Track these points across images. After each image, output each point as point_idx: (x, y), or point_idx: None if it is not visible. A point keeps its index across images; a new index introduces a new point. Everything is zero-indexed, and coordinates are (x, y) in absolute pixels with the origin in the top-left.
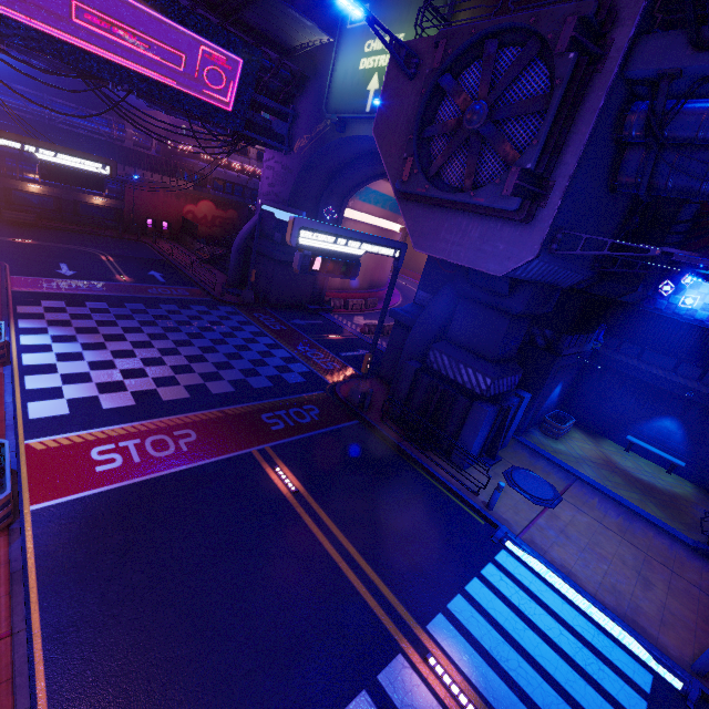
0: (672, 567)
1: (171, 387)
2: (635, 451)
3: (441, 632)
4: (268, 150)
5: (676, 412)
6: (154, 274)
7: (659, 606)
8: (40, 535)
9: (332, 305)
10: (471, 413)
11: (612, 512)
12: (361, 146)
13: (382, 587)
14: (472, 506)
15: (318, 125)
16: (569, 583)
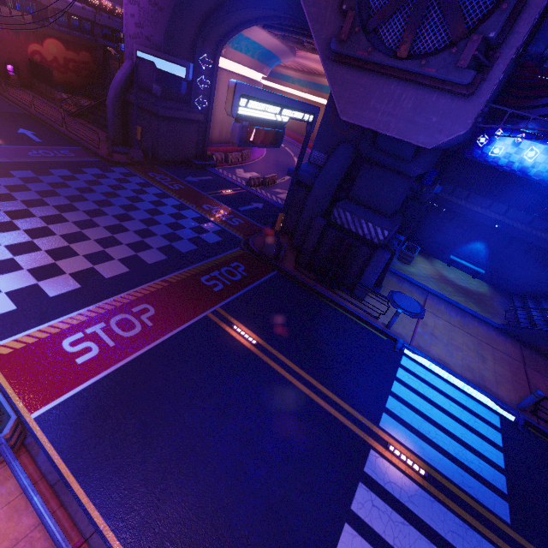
0: (492, 344)
1: (106, 263)
2: (453, 265)
3: (388, 425)
4: None
5: (485, 238)
6: (24, 132)
7: (493, 372)
8: (57, 440)
9: (215, 159)
10: (373, 260)
11: (453, 313)
12: None
13: (344, 405)
14: (377, 328)
15: None
16: (447, 370)
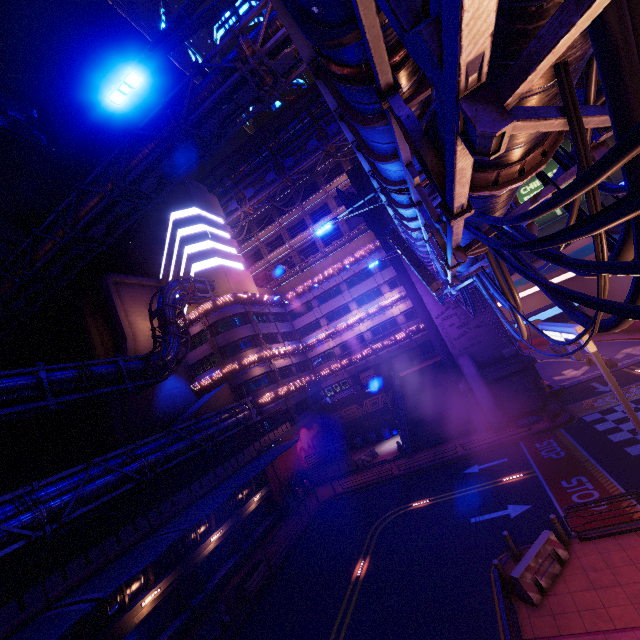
0: None
1: None
2: None
3: None
4: (435, 308)
5: None
6: (476, 469)
7: None
8: None
9: None
10: None
11: None
12: None
13: None
14: None
15: None
16: None
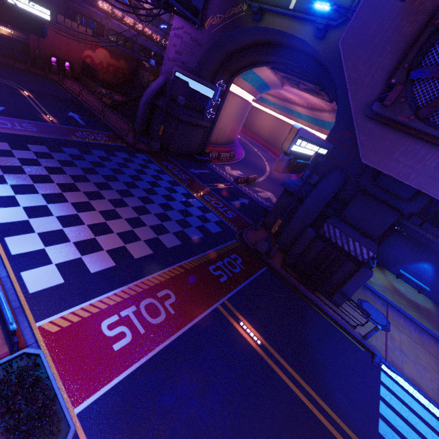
0: None
1: (135, 242)
2: (401, 278)
3: None
4: (178, 18)
5: (433, 260)
6: (73, 115)
7: None
8: None
9: (211, 156)
10: (356, 275)
11: (412, 328)
12: (266, 37)
13: (343, 426)
14: (355, 338)
15: (233, 8)
16: (422, 394)
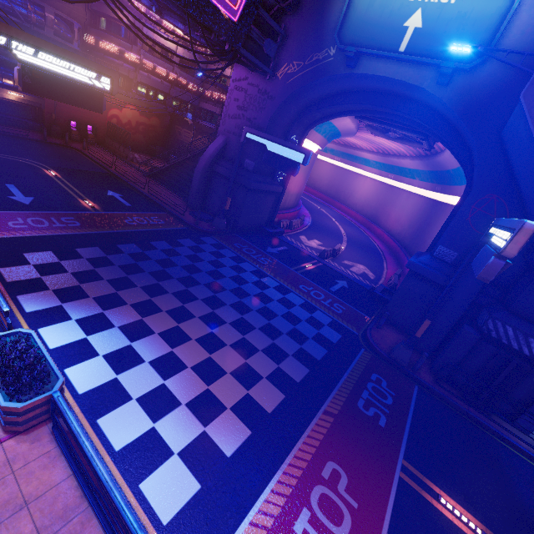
0: None
1: (258, 384)
2: None
3: None
4: (239, 68)
5: None
6: (113, 194)
7: None
8: None
9: (282, 226)
10: None
11: None
12: (359, 84)
13: None
14: None
15: (316, 53)
16: None
